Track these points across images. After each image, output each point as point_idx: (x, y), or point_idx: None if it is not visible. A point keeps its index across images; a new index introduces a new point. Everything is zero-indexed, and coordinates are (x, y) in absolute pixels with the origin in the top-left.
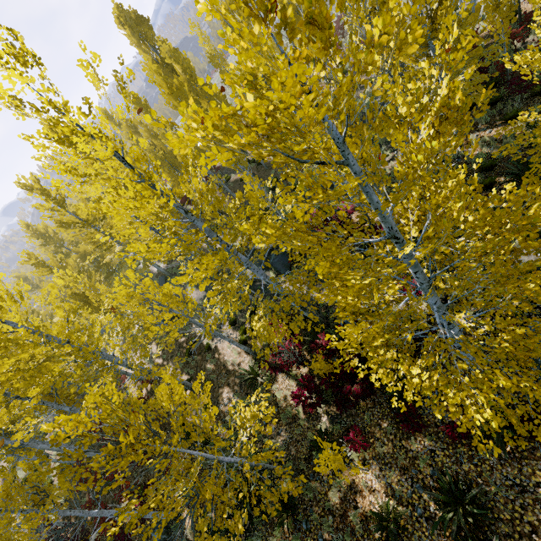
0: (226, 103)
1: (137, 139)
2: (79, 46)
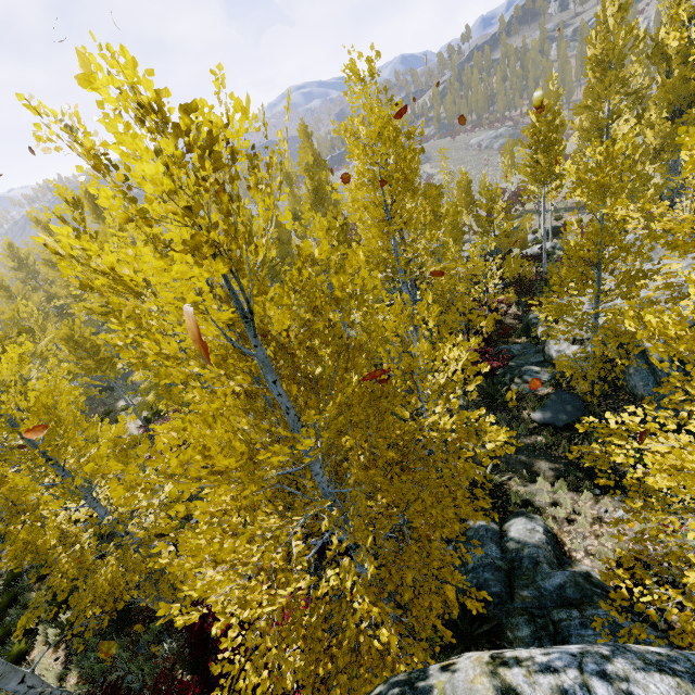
0: None
1: None
2: None
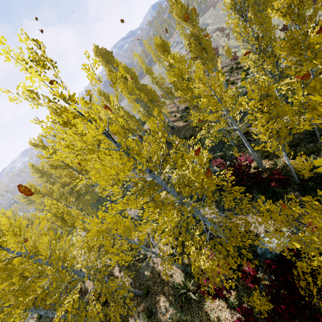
0: (155, 94)
1: (99, 115)
2: (85, 54)
